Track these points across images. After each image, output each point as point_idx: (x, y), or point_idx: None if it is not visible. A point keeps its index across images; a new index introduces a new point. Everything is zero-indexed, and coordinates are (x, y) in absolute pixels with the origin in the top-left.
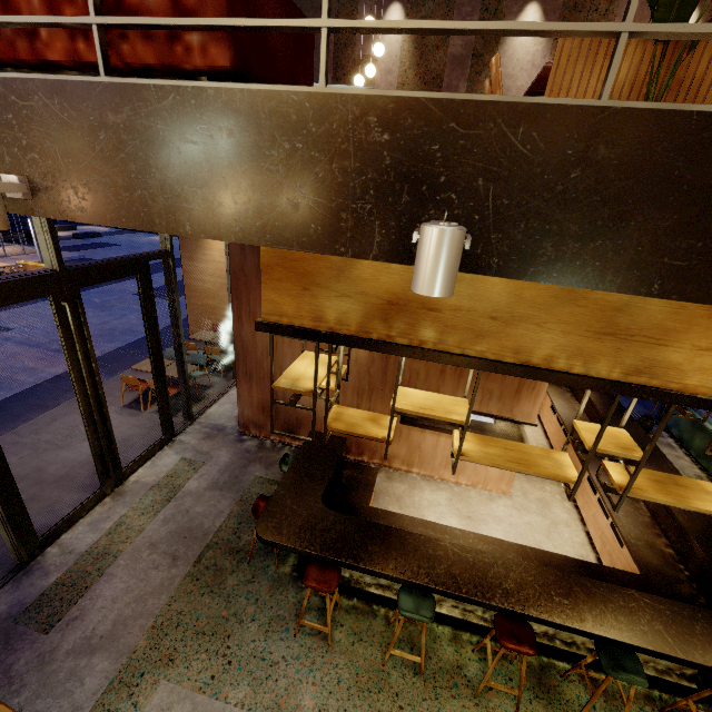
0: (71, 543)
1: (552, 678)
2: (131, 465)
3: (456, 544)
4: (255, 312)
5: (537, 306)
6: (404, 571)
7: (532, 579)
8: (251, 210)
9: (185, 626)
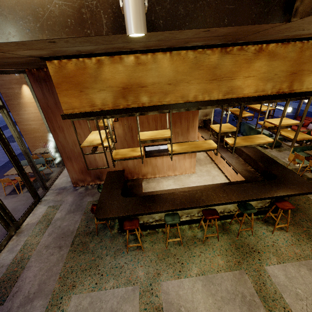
0: (0, 263)
1: (226, 226)
2: (21, 218)
3: (181, 191)
4: (62, 126)
5: (185, 74)
6: (164, 207)
7: (211, 192)
8: (31, 17)
9: (75, 271)
